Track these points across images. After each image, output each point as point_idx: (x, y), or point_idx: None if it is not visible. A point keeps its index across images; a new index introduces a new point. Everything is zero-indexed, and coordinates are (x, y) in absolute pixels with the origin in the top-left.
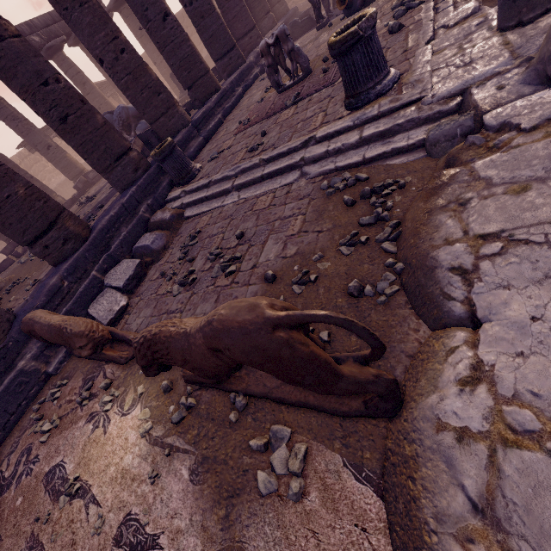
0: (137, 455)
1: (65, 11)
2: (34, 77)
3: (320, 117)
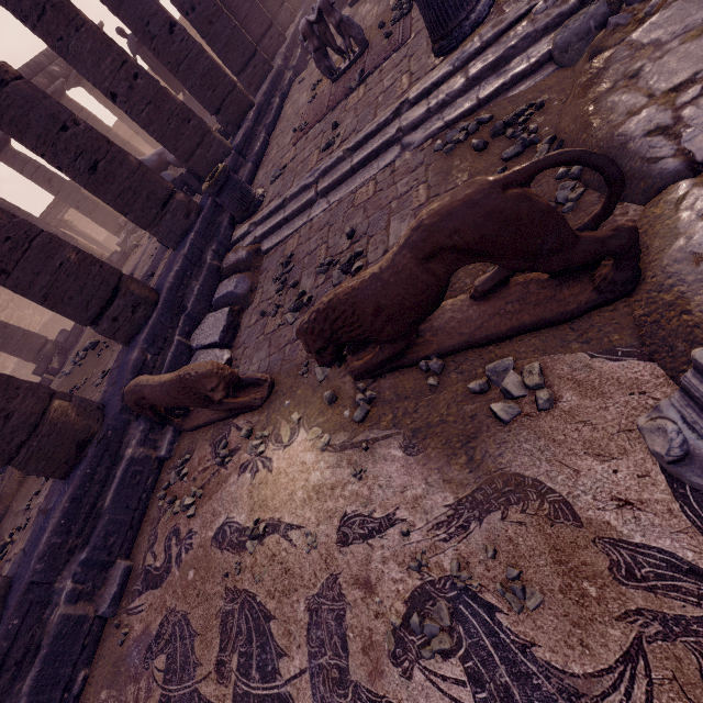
0: (325, 468)
1: (59, 42)
2: (50, 122)
3: (405, 79)
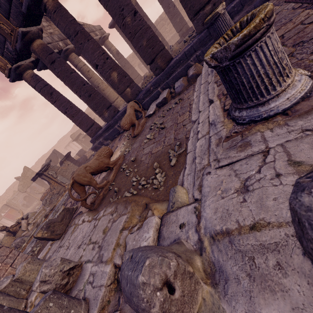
0: None
1: None
2: None
3: None
